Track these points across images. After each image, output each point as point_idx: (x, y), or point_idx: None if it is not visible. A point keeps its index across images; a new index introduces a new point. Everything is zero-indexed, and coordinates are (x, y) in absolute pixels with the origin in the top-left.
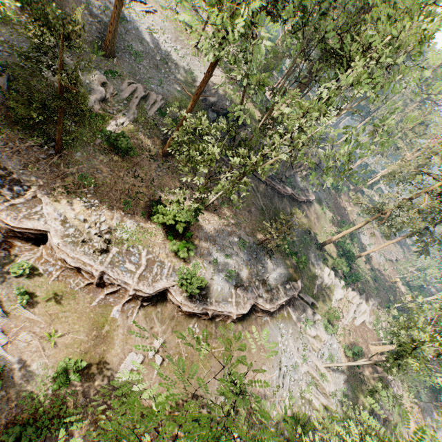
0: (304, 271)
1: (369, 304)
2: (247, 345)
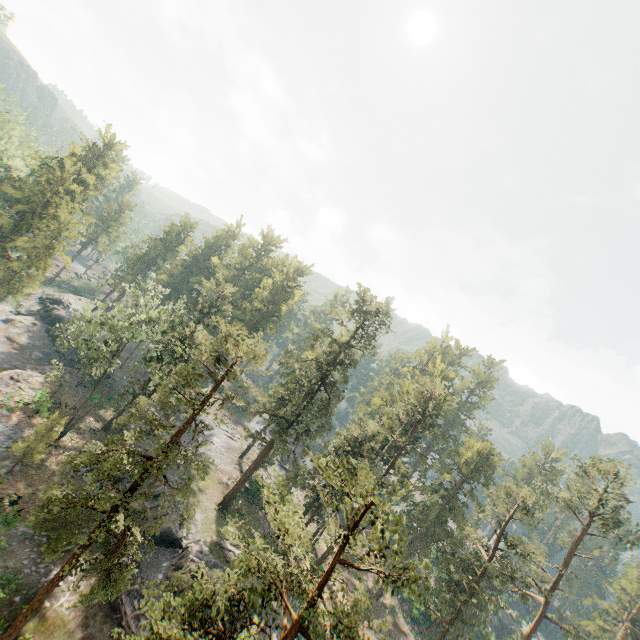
0: None
1: None
2: None
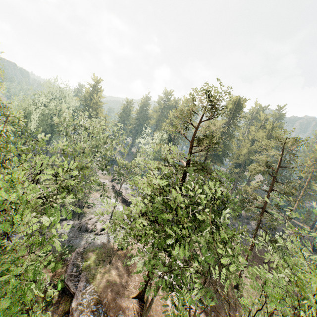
0: None
1: (203, 315)
2: (109, 195)
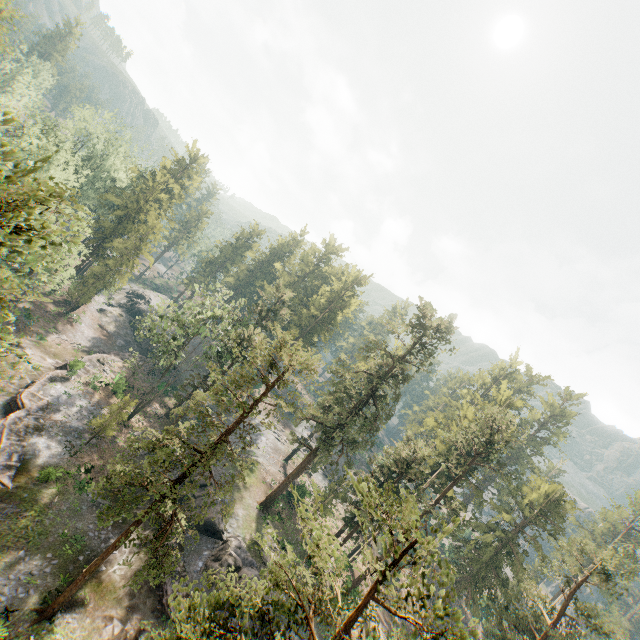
0: (13, 522)
1: None
2: None
